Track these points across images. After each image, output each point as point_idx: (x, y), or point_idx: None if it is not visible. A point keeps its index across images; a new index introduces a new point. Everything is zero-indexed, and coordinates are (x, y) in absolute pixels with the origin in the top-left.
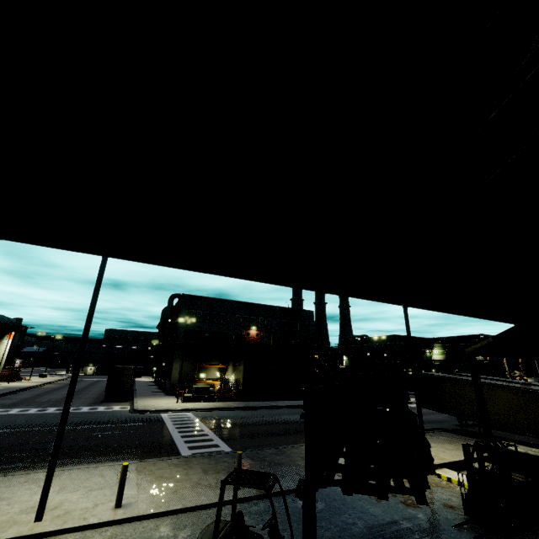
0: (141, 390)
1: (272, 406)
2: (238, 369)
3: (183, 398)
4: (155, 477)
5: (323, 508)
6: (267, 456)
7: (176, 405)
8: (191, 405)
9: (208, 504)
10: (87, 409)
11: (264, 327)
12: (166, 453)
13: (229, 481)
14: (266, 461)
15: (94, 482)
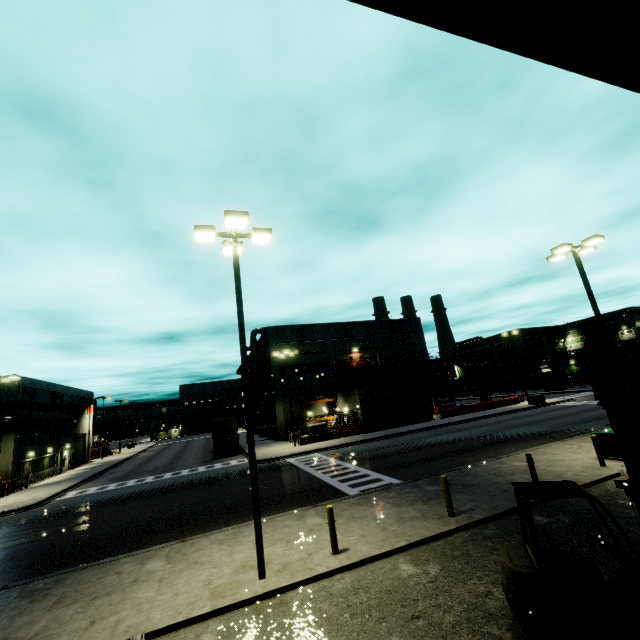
0: (245, 441)
1: (404, 432)
2: (352, 399)
3: (300, 441)
4: (346, 518)
5: (572, 520)
6: (451, 479)
7: (297, 449)
8: (313, 446)
9: (434, 536)
10: (204, 469)
11: (367, 347)
12: (330, 495)
13: (532, 495)
14: (455, 484)
15: (285, 534)
